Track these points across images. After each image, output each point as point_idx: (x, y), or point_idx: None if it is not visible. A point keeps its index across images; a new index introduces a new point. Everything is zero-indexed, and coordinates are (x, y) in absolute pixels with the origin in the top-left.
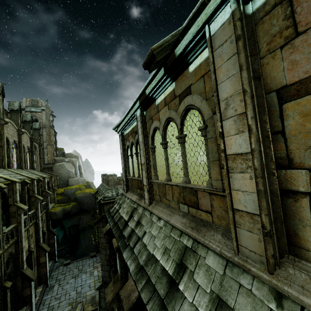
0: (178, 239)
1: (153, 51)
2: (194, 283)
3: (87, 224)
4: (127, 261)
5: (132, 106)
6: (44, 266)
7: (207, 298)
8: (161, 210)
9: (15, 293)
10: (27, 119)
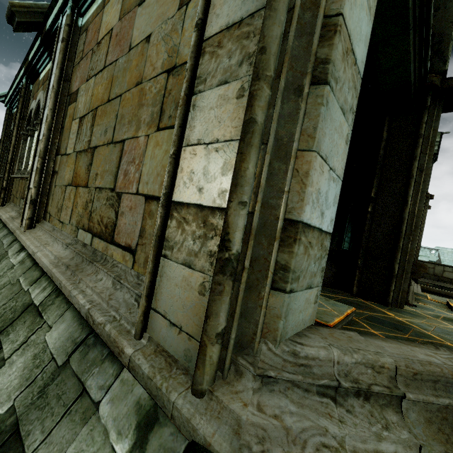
0: None
1: (11, 6)
2: None
3: None
4: None
5: (19, 70)
6: None
7: None
8: (6, 209)
9: None
10: None
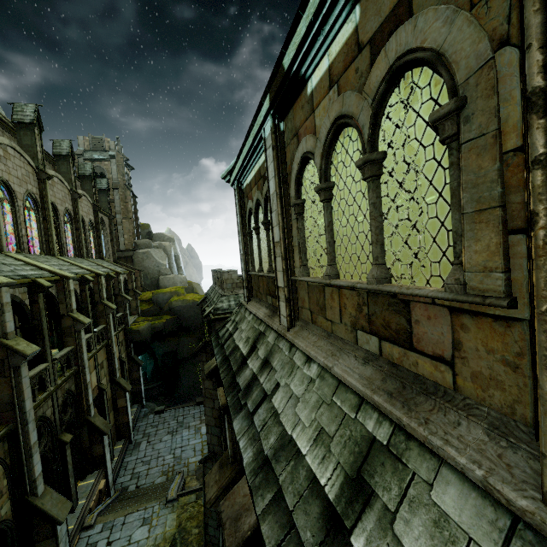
0: (351, 415)
1: None
2: None
3: (190, 351)
4: (239, 440)
5: (256, 113)
6: (125, 412)
7: None
8: (312, 341)
9: (81, 450)
10: (86, 172)
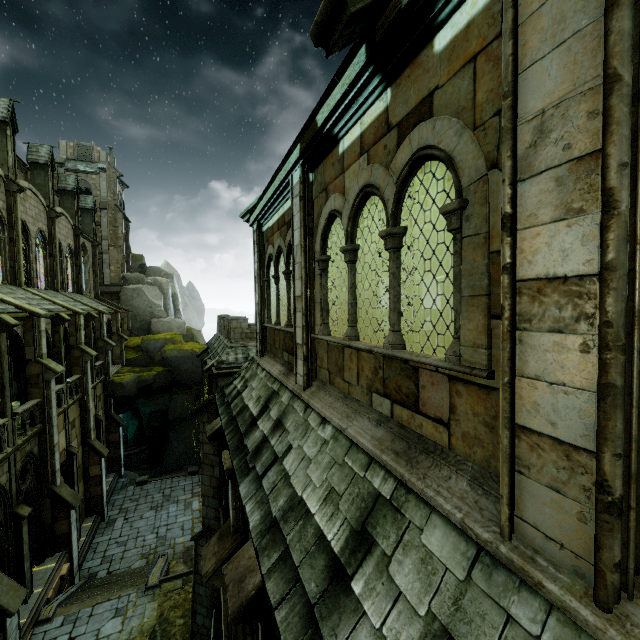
0: (360, 474)
1: None
2: (389, 585)
3: (184, 411)
4: (245, 504)
5: (284, 158)
6: (98, 482)
7: (417, 628)
8: (329, 402)
9: (40, 527)
10: (68, 186)
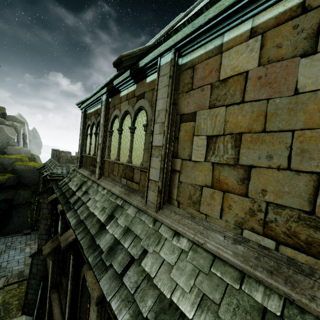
0: (114, 201)
1: (122, 57)
2: (116, 224)
3: (24, 200)
4: (69, 219)
5: (100, 89)
6: None
7: (121, 229)
8: (107, 183)
9: None
10: None
